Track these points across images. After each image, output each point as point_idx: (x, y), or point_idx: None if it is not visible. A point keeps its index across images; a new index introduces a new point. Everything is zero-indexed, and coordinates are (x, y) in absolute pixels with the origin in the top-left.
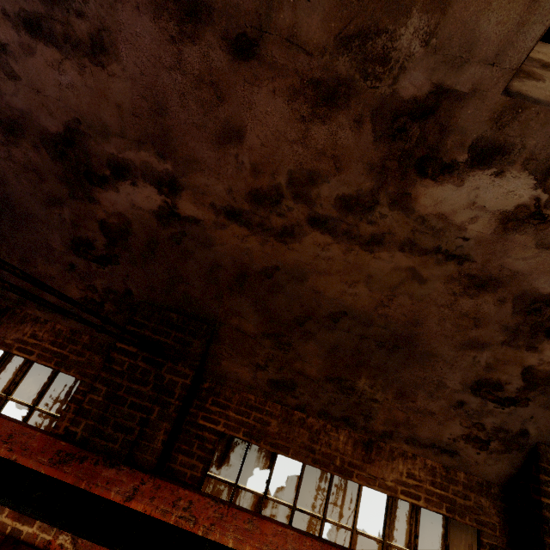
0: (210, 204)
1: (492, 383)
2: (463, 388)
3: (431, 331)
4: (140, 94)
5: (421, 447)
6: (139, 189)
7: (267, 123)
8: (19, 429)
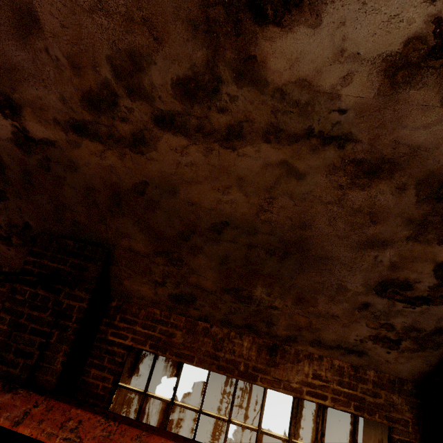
0: (53, 120)
1: (399, 283)
2: (366, 289)
3: (322, 233)
4: None
5: (327, 349)
6: None
7: None
8: None
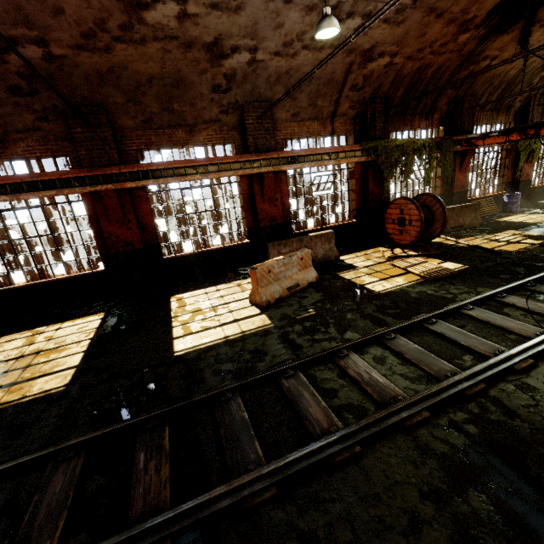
0: (66, 46)
1: (217, 86)
2: (210, 92)
3: (186, 72)
4: (5, 3)
5: (208, 123)
6: (28, 49)
7: (72, 3)
8: (67, 171)
